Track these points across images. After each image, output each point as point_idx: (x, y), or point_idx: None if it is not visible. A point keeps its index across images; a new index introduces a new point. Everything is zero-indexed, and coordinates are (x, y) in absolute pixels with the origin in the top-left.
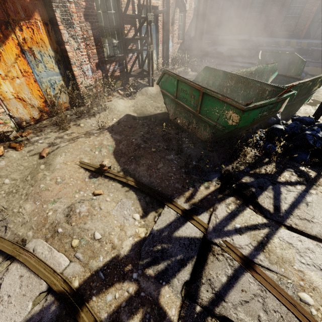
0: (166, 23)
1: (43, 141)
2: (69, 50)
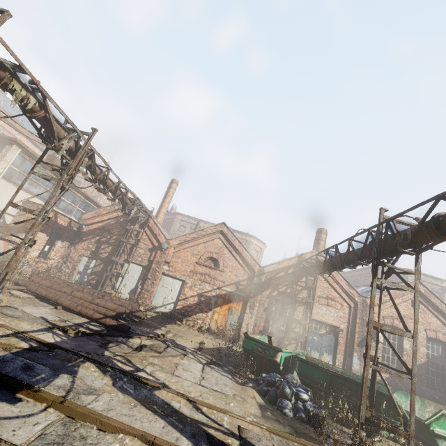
0: (351, 342)
1: (206, 336)
2: (245, 316)
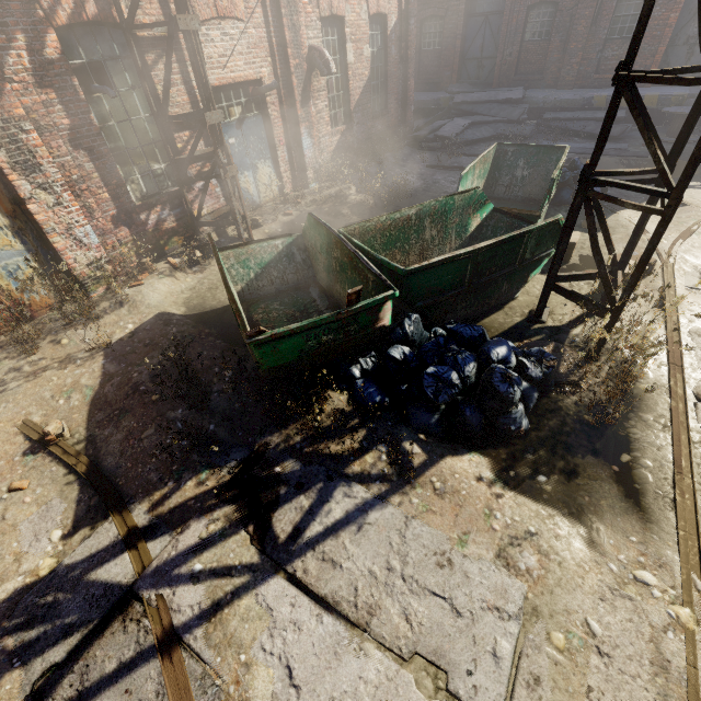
0: (289, 105)
1: None
2: (37, 211)
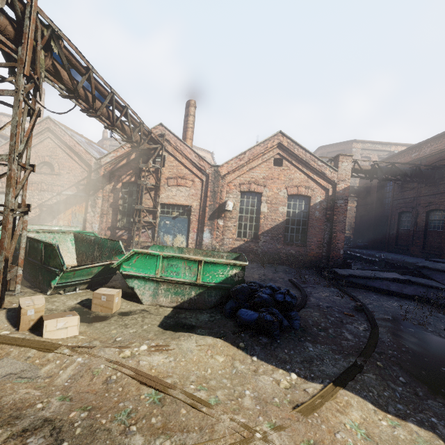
0: (203, 218)
1: None
2: (88, 216)
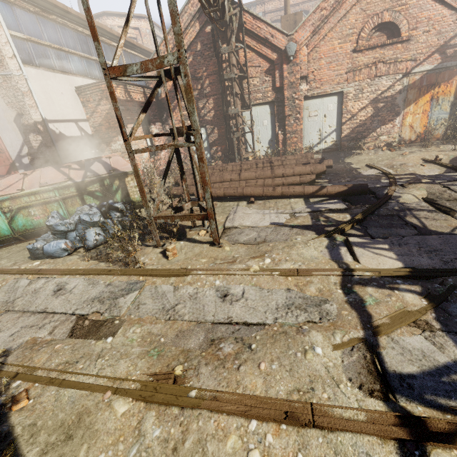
0: None
1: (407, 150)
2: None
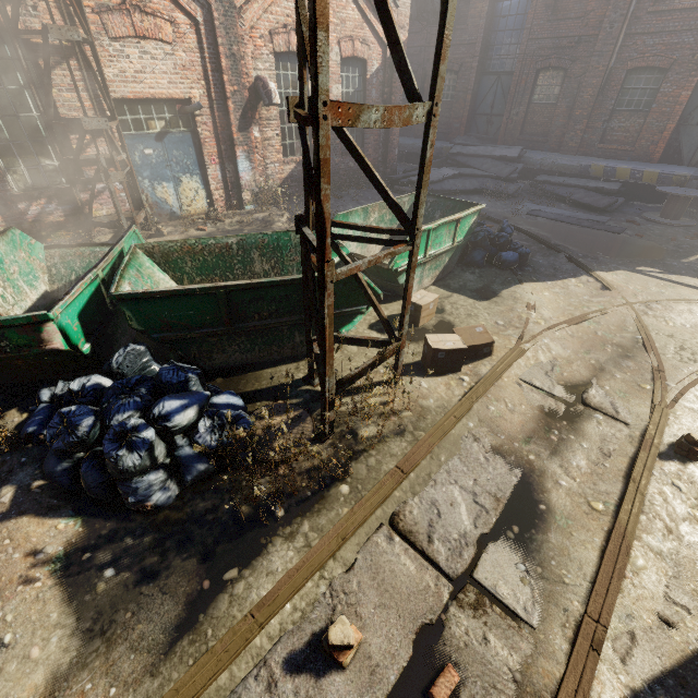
0: (225, 128)
1: None
2: None
